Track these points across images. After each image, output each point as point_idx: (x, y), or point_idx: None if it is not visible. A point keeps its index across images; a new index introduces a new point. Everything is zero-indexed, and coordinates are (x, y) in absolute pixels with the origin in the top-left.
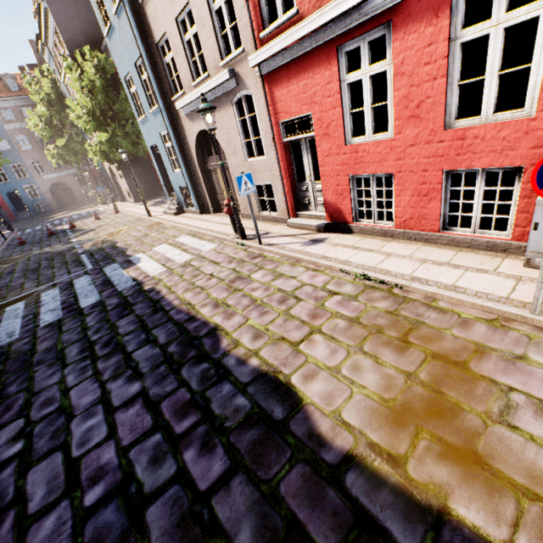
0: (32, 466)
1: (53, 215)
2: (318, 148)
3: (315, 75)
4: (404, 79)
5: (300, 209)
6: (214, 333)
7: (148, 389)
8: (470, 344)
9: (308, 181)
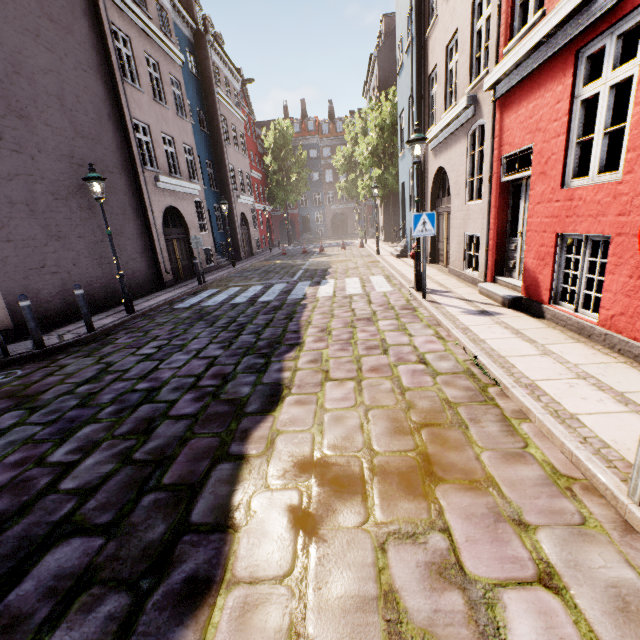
0: (146, 361)
1: (322, 240)
2: (531, 191)
3: (546, 92)
4: None
5: (504, 274)
6: (294, 346)
7: (220, 356)
8: (482, 473)
9: (518, 238)
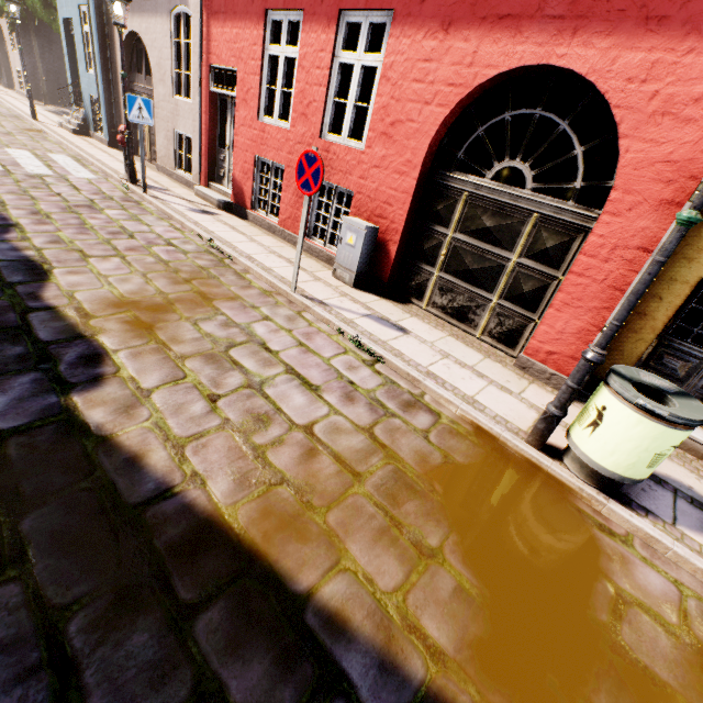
0: None
1: None
2: (237, 112)
3: (246, 28)
4: (304, 74)
5: (216, 181)
6: (8, 227)
7: None
8: (233, 295)
9: (227, 150)
